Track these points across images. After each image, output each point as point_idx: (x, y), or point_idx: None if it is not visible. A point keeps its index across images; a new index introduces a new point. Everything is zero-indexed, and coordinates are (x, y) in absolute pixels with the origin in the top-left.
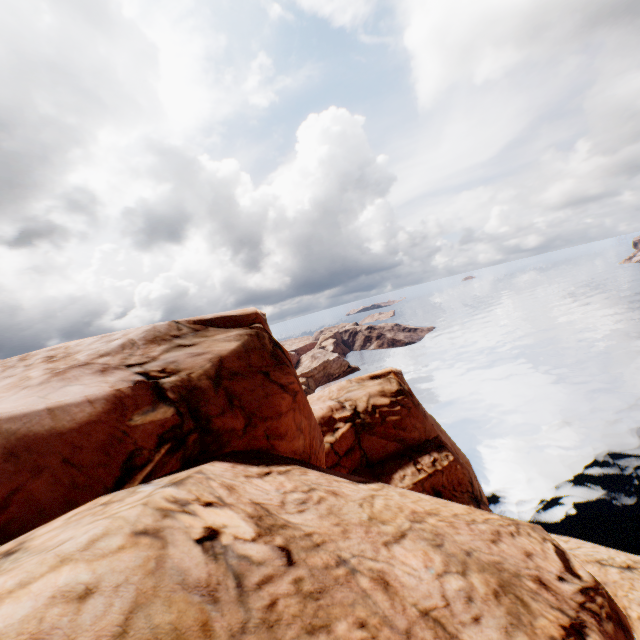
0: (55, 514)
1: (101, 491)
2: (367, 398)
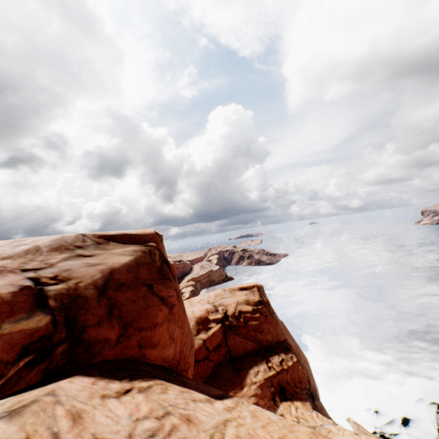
0: None
1: None
2: (235, 305)
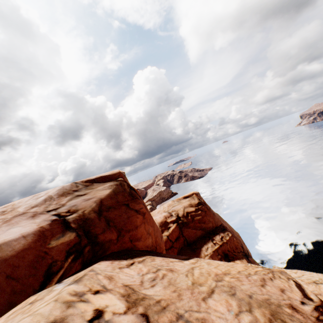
0: (1, 314)
1: (31, 293)
2: (183, 209)
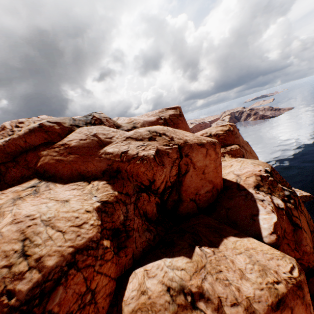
0: None
1: None
2: (215, 131)
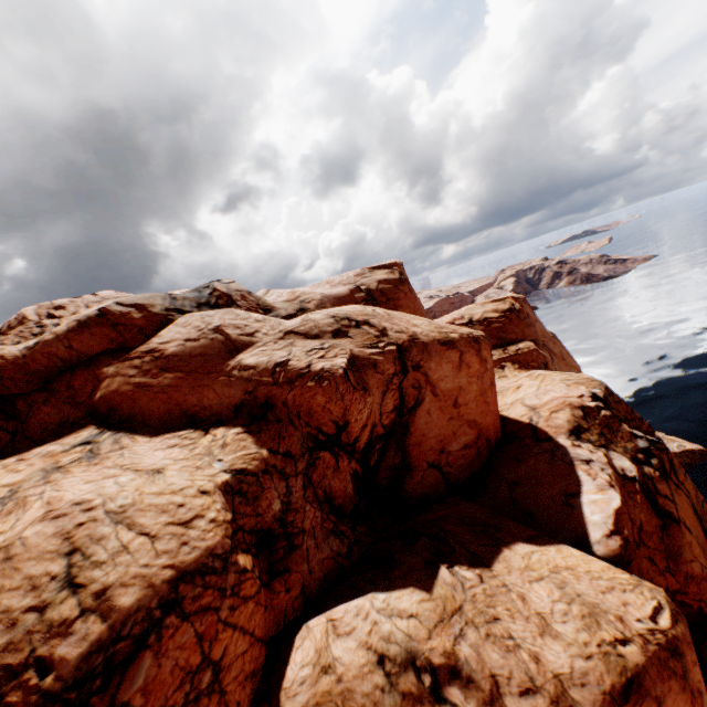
0: None
1: None
2: (482, 313)
